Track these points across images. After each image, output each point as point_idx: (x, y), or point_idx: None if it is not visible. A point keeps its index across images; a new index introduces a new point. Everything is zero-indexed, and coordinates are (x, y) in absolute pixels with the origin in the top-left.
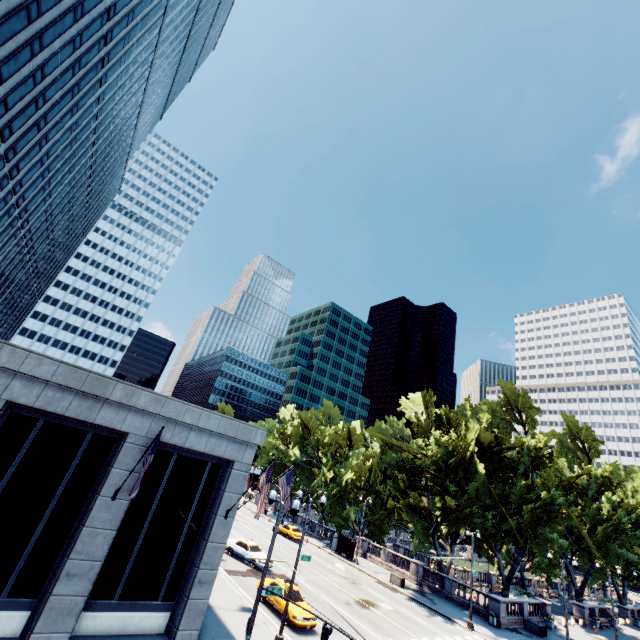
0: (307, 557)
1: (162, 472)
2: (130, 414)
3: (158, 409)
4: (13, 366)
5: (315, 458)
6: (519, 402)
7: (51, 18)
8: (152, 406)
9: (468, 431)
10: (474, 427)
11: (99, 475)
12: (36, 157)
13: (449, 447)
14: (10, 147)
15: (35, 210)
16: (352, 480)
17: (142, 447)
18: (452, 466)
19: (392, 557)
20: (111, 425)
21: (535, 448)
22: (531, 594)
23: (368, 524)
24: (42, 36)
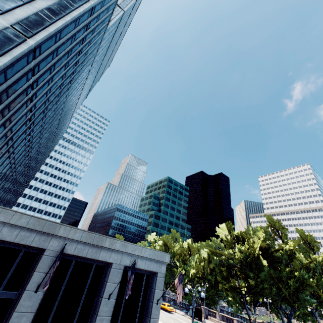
0: (196, 322)
1: (125, 282)
2: (112, 253)
3: (124, 249)
4: (65, 235)
5: (172, 262)
6: (276, 225)
7: (57, 70)
8: (121, 248)
9: (254, 243)
10: (257, 240)
11: (99, 286)
12: (40, 124)
13: (246, 252)
14: (32, 122)
15: (34, 147)
16: (193, 273)
17: (118, 270)
18: (249, 262)
19: (222, 317)
20: (105, 260)
21: (289, 249)
22: None
23: (206, 298)
24: (53, 77)
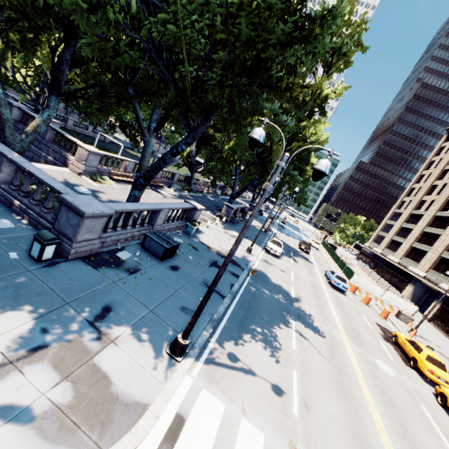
0: None
1: None
2: None
3: None
4: None
5: None
6: None
7: None
8: None
9: None
10: None
11: None
12: None
13: None
14: None
15: None
16: None
17: None
18: None
19: None
20: None
21: None
22: (193, 191)
23: None
24: None
